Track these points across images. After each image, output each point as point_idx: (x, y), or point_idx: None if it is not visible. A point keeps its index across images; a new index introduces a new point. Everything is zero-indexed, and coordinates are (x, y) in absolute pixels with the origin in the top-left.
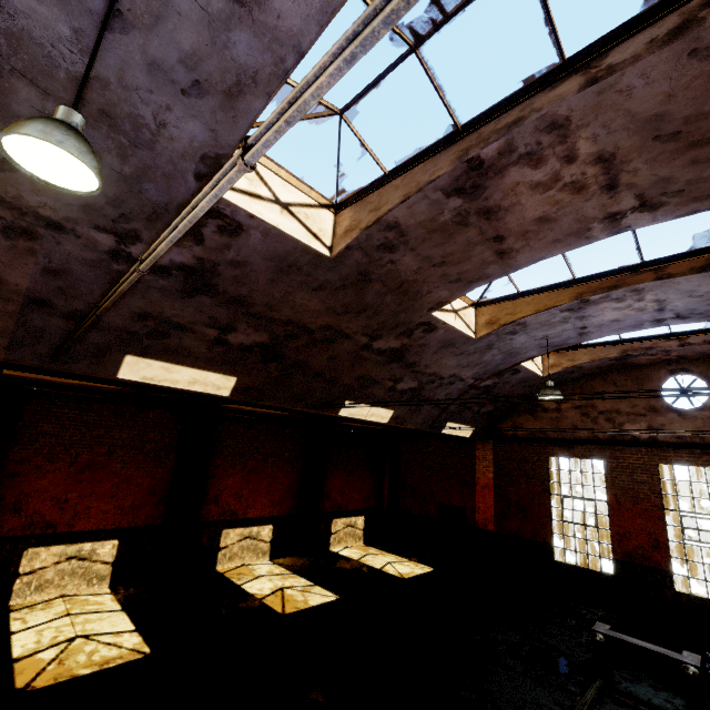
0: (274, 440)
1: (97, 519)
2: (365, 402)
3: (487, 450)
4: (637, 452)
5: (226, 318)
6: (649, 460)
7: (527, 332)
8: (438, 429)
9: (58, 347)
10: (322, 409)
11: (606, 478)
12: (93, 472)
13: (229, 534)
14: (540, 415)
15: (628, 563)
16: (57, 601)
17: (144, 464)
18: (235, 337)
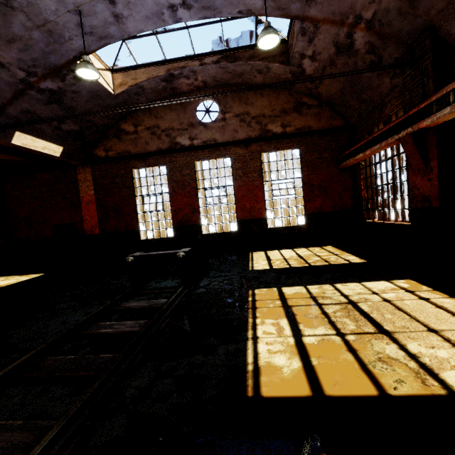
0: None
1: None
2: None
3: (87, 173)
4: (184, 155)
5: None
6: (190, 160)
7: None
8: (3, 138)
9: None
10: None
11: (167, 177)
12: None
13: None
14: (124, 138)
15: (180, 226)
16: None
17: None
18: None
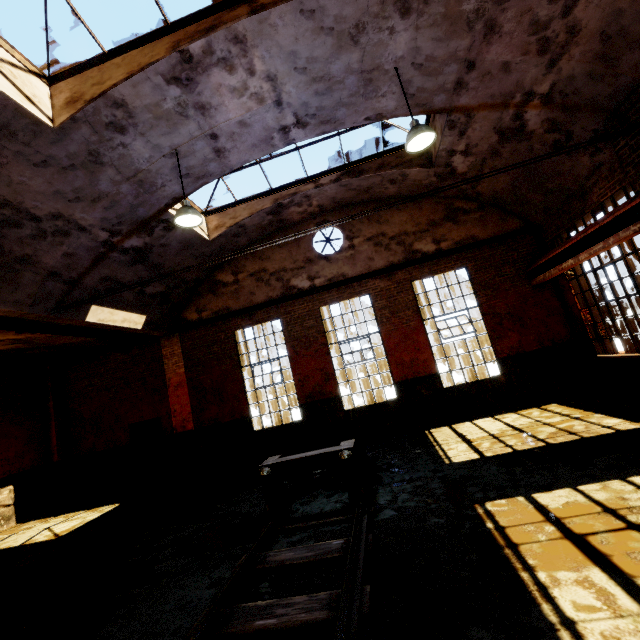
0: None
1: None
2: None
3: (174, 345)
4: (303, 301)
5: None
6: (313, 306)
7: (142, 132)
8: (77, 316)
9: None
10: None
11: (284, 334)
12: None
13: None
14: (221, 291)
15: (310, 403)
16: None
17: None
18: None
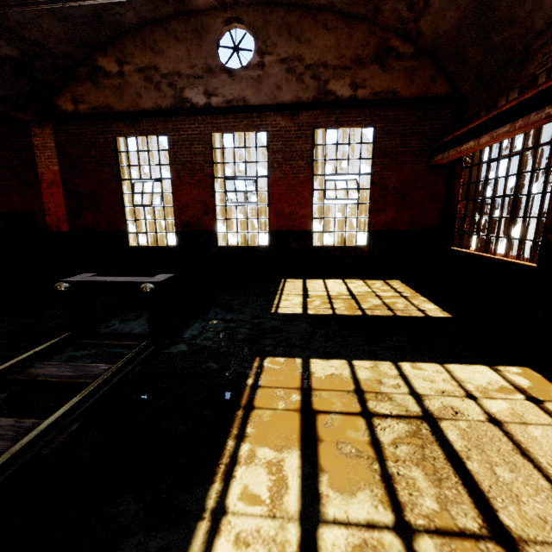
0: None
1: None
2: None
3: (47, 136)
4: (195, 121)
5: None
6: (204, 130)
7: None
8: None
9: None
10: None
11: (169, 154)
12: None
13: None
14: (102, 82)
15: (186, 232)
16: None
17: None
18: None
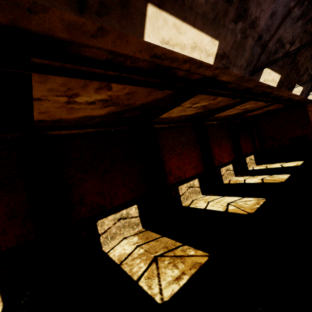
0: (221, 131)
1: (189, 173)
2: (299, 84)
3: None
4: None
5: (295, 36)
6: None
7: None
8: (307, 97)
9: (253, 66)
10: (289, 90)
11: None
12: (181, 155)
13: (222, 170)
14: None
15: None
16: (195, 201)
17: (192, 149)
18: (291, 49)
